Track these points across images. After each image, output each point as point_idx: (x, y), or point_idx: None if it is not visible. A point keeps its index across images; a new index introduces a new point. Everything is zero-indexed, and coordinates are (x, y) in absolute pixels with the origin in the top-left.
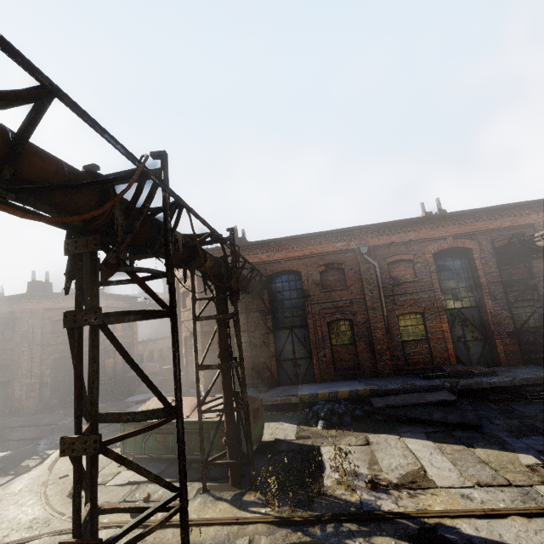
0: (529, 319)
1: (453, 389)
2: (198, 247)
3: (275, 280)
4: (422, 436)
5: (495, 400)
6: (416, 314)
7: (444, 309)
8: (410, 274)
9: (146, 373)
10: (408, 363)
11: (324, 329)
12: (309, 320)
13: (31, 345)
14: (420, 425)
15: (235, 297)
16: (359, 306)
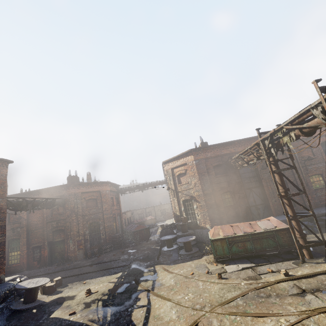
0: None
1: None
2: None
3: None
4: None
5: None
6: (318, 175)
7: None
8: (310, 155)
9: (143, 228)
10: (319, 201)
11: (272, 187)
12: (263, 183)
13: (77, 215)
14: None
15: (291, 159)
16: (288, 173)
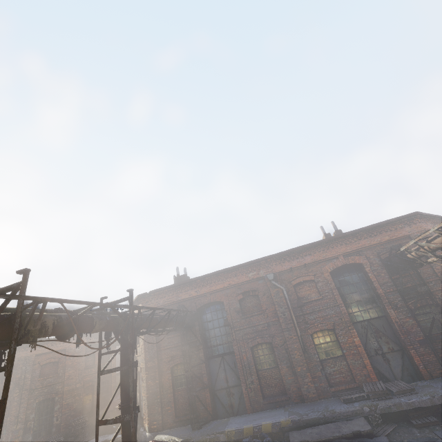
0: (432, 325)
1: (373, 414)
2: (73, 323)
3: (205, 310)
4: None
5: (419, 425)
6: (328, 331)
7: (355, 322)
8: (314, 293)
9: None
10: (331, 383)
11: (248, 354)
12: (235, 347)
13: (22, 390)
14: None
15: (130, 350)
16: (275, 328)
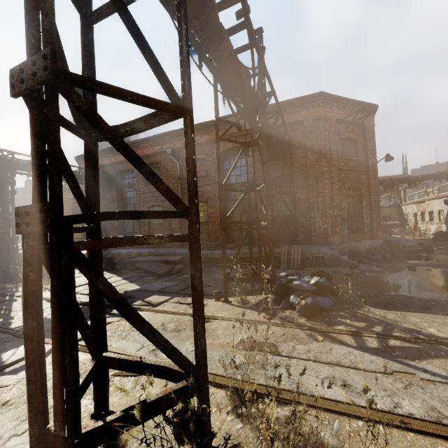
0: (273, 207)
1: None
2: None
3: (125, 177)
4: (127, 277)
5: (219, 266)
6: (203, 203)
7: (230, 200)
8: (203, 171)
9: None
10: None
11: None
12: (137, 206)
13: None
14: (144, 273)
15: None
16: None
